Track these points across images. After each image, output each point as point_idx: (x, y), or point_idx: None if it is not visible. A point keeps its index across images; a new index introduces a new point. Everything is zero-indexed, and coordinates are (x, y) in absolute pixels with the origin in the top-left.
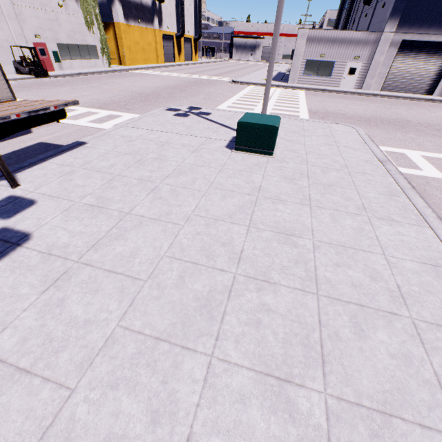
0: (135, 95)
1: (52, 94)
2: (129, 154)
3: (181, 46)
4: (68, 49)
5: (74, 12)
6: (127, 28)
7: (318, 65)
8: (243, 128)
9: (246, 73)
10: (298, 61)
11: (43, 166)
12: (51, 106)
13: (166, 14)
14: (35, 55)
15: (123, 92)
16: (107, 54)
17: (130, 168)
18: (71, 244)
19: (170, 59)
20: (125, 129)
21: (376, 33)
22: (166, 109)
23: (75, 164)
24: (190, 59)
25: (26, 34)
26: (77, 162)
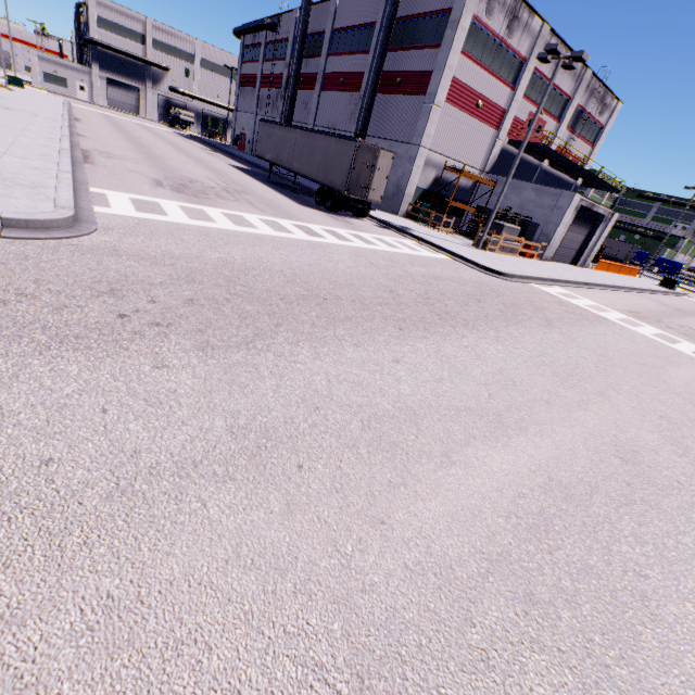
0: None
1: None
2: None
3: None
4: None
5: None
6: None
7: (55, 78)
8: (10, 78)
9: None
10: (36, 71)
11: None
12: None
13: None
14: None
15: None
16: None
17: None
18: None
19: None
20: None
21: (89, 68)
22: None
23: None
24: None
25: None
26: None
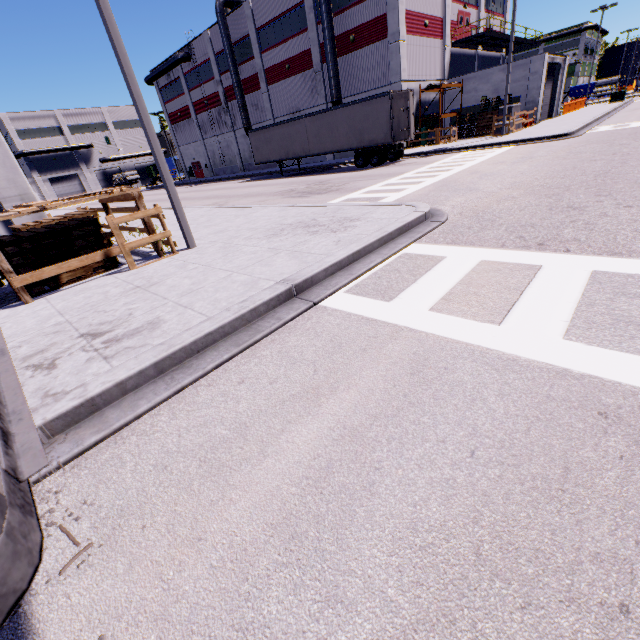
0: None
1: None
2: None
3: None
4: None
5: None
6: None
7: None
8: None
9: None
10: None
11: None
12: None
13: None
14: None
15: None
16: None
17: None
18: None
19: None
20: None
21: (31, 179)
22: None
23: None
24: None
25: None
26: None
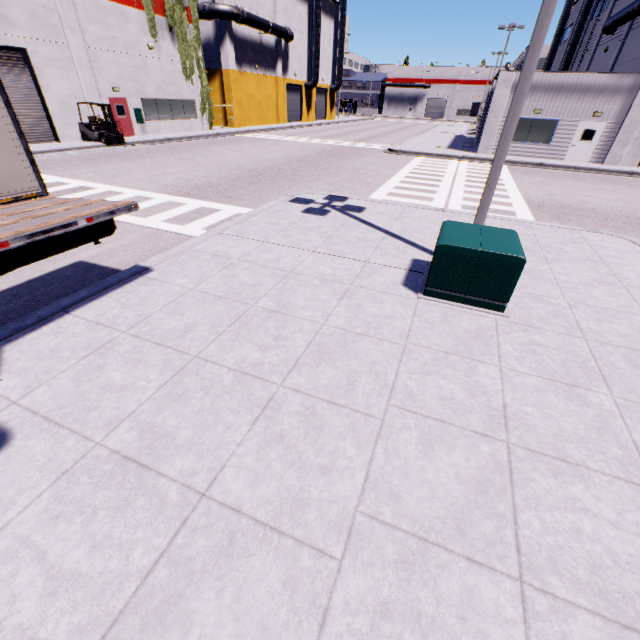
0: (242, 173)
1: (122, 171)
2: (223, 298)
3: (311, 100)
4: (156, 106)
5: (168, 56)
6: (239, 77)
7: (528, 125)
8: (447, 256)
9: (407, 137)
10: (495, 120)
11: (60, 327)
12: (80, 217)
13: (294, 56)
14: (109, 115)
15: (225, 167)
16: (209, 111)
17: (221, 338)
18: (36, 638)
19: (295, 118)
20: (221, 239)
21: (634, 75)
22: (290, 199)
23: (120, 323)
24: (324, 117)
25: (101, 87)
26: (125, 317)
